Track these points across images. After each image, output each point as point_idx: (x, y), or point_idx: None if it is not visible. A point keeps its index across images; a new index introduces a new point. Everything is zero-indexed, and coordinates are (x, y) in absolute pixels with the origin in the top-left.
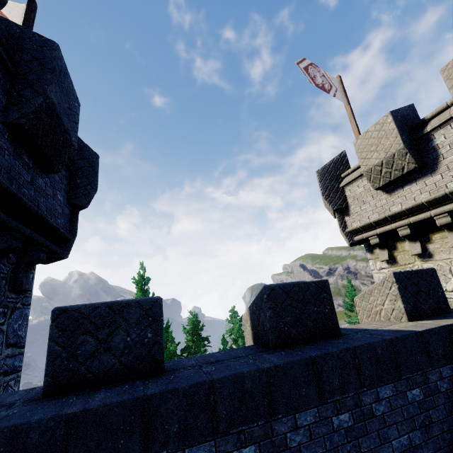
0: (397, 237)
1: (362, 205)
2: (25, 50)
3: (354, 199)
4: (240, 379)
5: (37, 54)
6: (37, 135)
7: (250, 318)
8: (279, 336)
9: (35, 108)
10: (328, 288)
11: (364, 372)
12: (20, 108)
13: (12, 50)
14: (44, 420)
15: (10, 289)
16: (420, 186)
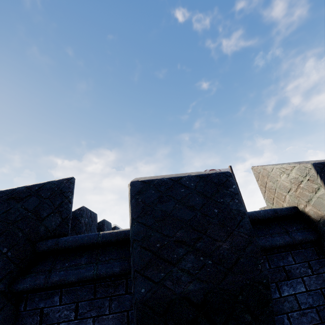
0: None
1: None
2: None
3: None
4: None
5: None
6: None
7: None
8: None
9: None
10: None
11: None
12: None
13: None
14: None
15: None
16: None
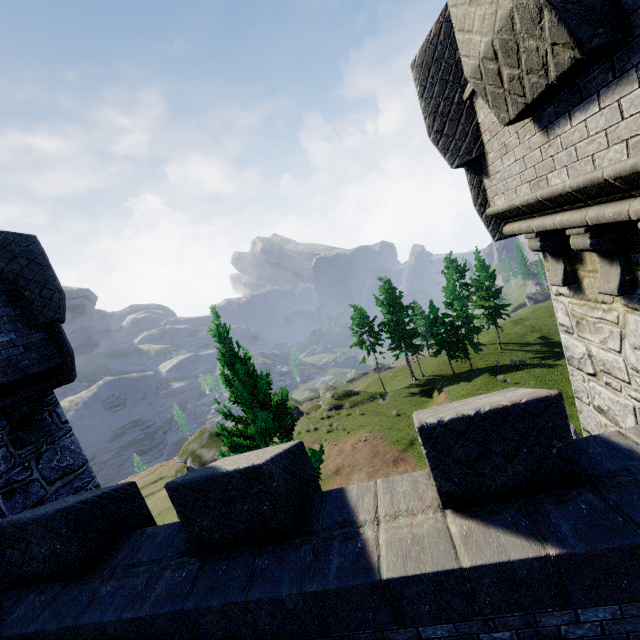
0: None
1: (503, 156)
2: None
3: (491, 135)
4: (102, 626)
5: None
6: None
7: None
8: (197, 542)
9: None
10: (265, 477)
11: (262, 627)
12: None
13: None
14: None
15: (20, 446)
16: (606, 118)
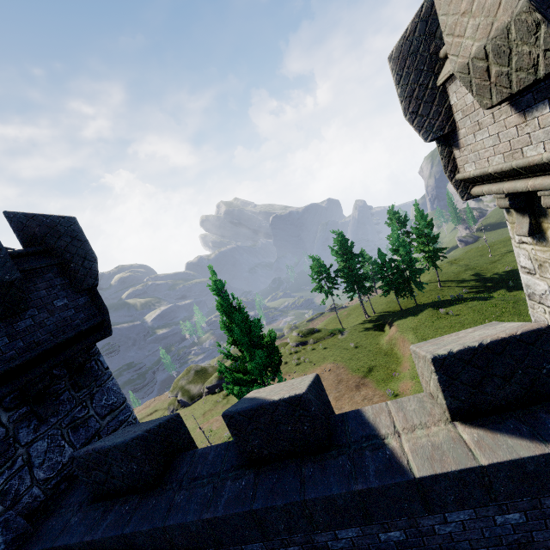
0: None
1: (476, 132)
2: None
3: (464, 115)
4: (185, 525)
5: None
6: None
7: None
8: (249, 457)
9: None
10: (306, 403)
11: (317, 519)
12: None
13: None
14: (76, 543)
15: (78, 390)
16: None
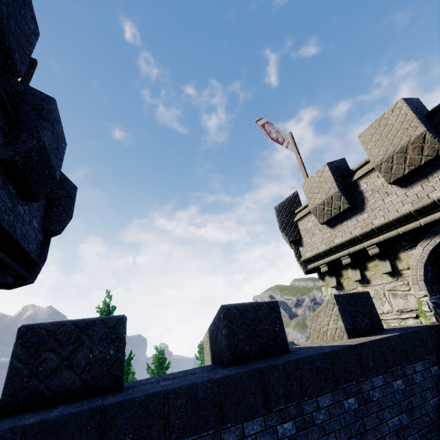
0: (342, 265)
1: (312, 237)
2: (26, 103)
3: (306, 232)
4: (193, 389)
5: (36, 106)
6: (26, 170)
7: (210, 339)
8: (233, 353)
9: (28, 148)
10: (278, 308)
11: (305, 382)
12: (16, 148)
13: (15, 102)
14: (1, 431)
15: None
16: (354, 222)
